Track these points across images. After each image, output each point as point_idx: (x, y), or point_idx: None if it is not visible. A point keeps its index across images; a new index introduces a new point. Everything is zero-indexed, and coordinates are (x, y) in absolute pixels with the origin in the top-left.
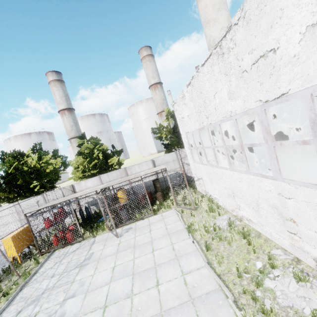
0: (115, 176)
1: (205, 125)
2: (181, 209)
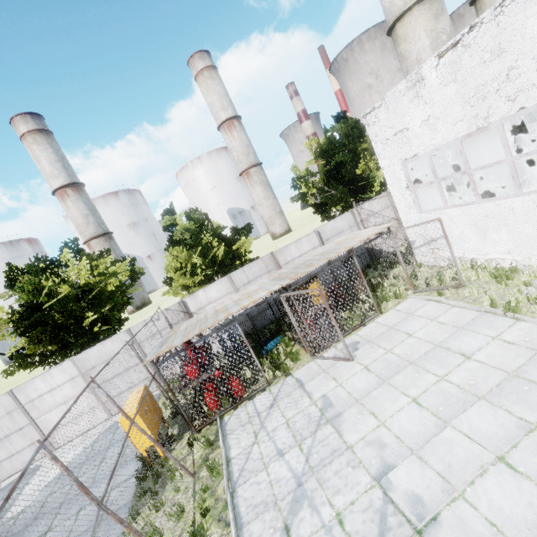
0: (256, 270)
1: (496, 119)
2: (437, 291)
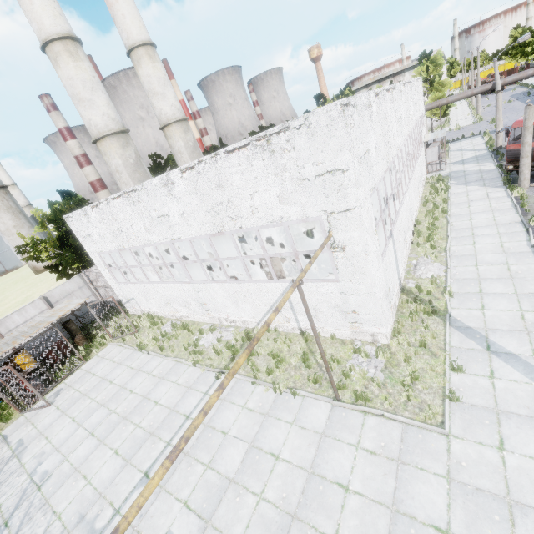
0: None
1: (126, 247)
2: (122, 338)
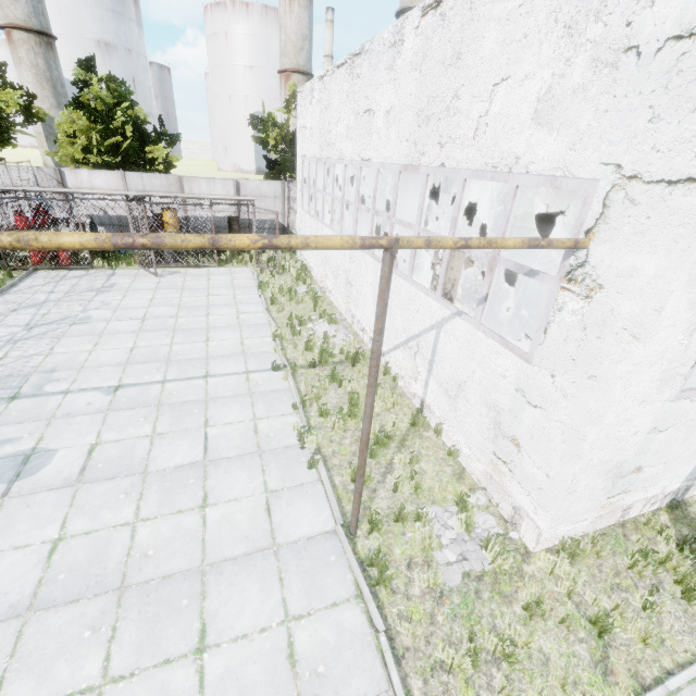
0: (157, 184)
1: (323, 156)
2: (261, 268)
